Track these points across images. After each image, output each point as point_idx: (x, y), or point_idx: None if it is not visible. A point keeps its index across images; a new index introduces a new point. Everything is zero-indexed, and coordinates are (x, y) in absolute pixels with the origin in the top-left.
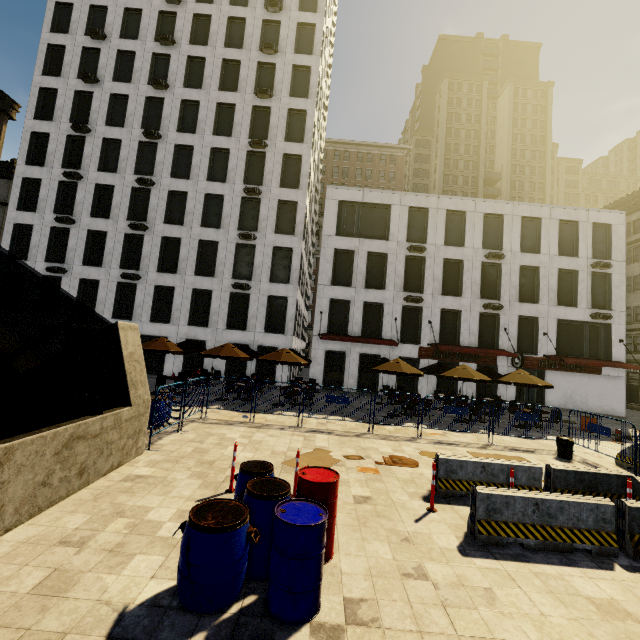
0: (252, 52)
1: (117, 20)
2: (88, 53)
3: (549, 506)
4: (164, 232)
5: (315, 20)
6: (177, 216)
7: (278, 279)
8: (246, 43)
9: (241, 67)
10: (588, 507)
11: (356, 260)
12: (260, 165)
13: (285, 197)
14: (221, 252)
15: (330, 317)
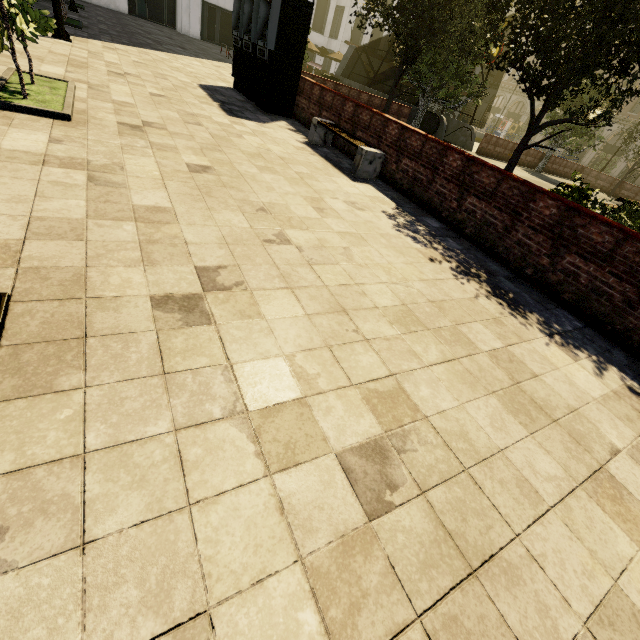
0: None
1: None
2: None
3: None
4: None
5: None
6: None
7: None
8: None
9: None
10: None
11: None
12: None
13: None
14: None
15: (353, 28)
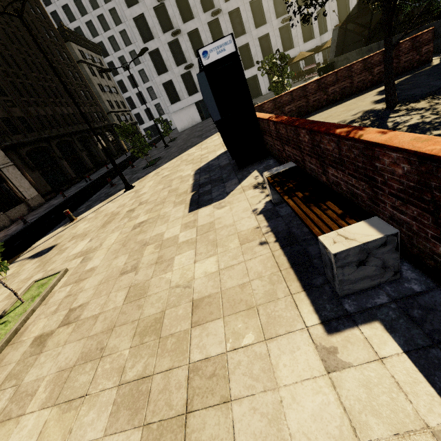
0: None
1: None
2: None
3: None
4: (228, 9)
5: None
6: None
7: (301, 4)
8: None
9: None
10: None
11: None
12: None
13: None
14: (264, 3)
15: (337, 12)
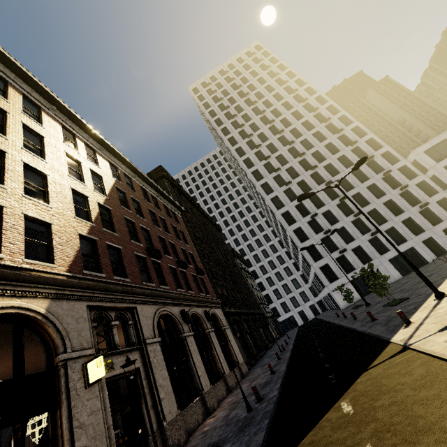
0: (331, 137)
1: (276, 162)
2: (274, 179)
3: None
4: (365, 211)
5: (342, 114)
6: (362, 203)
7: (430, 195)
8: (326, 136)
9: (333, 143)
10: None
11: None
12: (374, 165)
13: (398, 167)
14: (396, 201)
15: None
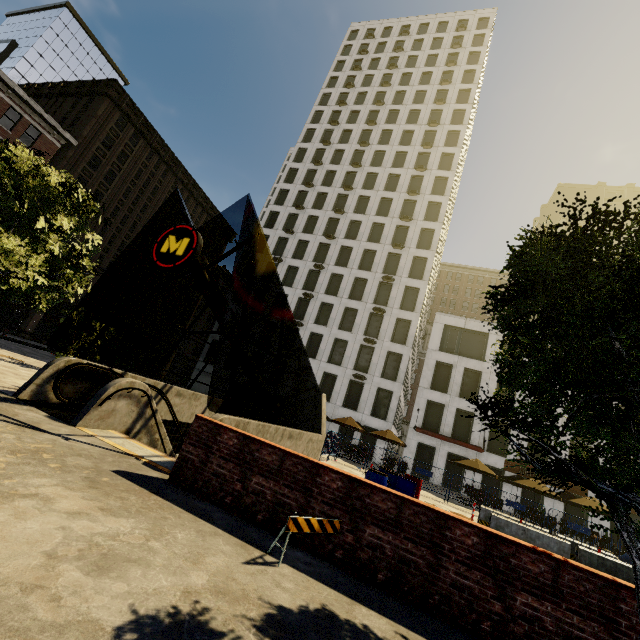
0: (394, 219)
1: (312, 199)
2: (291, 216)
3: (531, 533)
4: (313, 329)
5: (442, 200)
6: (323, 319)
7: (387, 376)
8: (390, 213)
9: (384, 228)
10: (554, 541)
11: (453, 372)
12: (387, 292)
13: (402, 316)
14: (349, 349)
15: (425, 415)
